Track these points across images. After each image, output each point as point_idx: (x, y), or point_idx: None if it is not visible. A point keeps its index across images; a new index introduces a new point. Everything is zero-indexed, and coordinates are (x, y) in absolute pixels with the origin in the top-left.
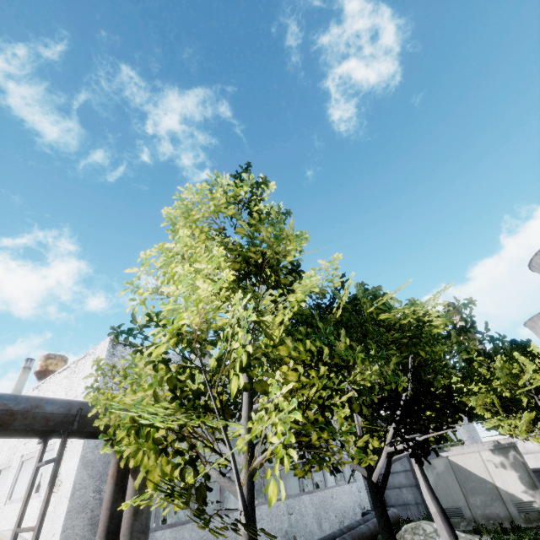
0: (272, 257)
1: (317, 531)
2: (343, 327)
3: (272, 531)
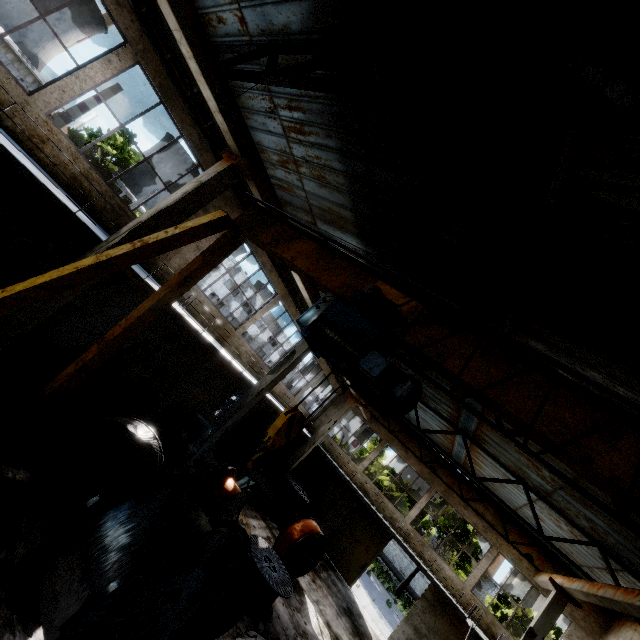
0: (357, 456)
1: (418, 592)
2: (369, 476)
3: (396, 558)
